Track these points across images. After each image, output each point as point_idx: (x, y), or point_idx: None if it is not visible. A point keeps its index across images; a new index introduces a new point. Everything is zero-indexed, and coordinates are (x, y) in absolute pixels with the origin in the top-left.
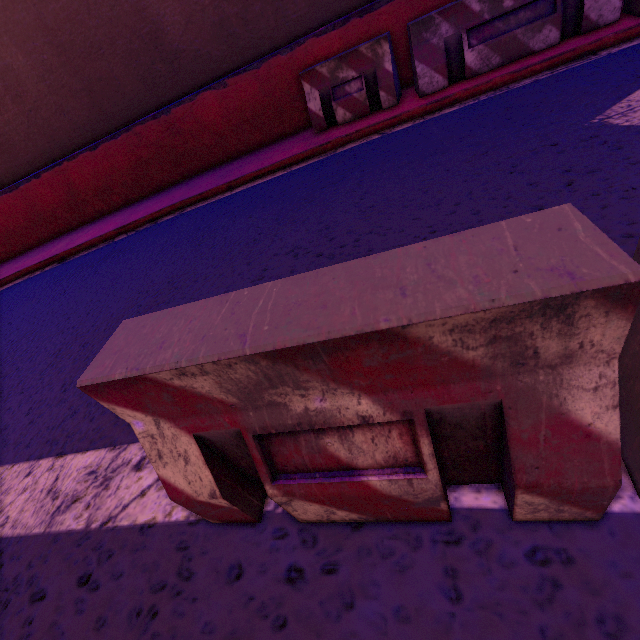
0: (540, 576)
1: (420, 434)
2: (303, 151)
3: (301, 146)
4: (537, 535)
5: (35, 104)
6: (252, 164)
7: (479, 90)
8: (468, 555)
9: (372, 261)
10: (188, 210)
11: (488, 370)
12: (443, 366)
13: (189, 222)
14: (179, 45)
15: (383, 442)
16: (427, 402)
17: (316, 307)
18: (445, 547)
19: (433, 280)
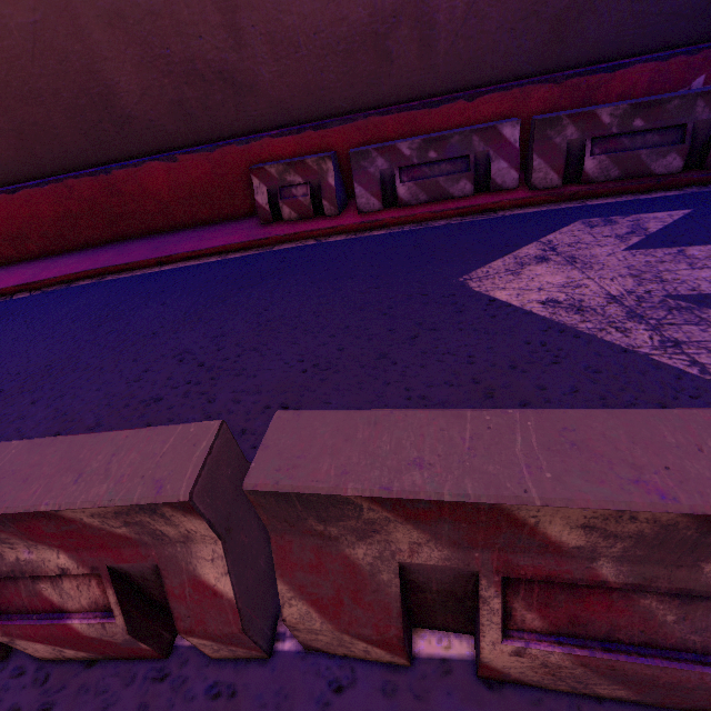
0: (206, 709)
1: (106, 586)
2: (241, 241)
3: (243, 235)
4: (223, 671)
5: None
6: (191, 242)
7: (405, 220)
8: (164, 691)
9: (91, 440)
10: (108, 279)
11: (142, 541)
12: (107, 536)
13: (102, 294)
14: (132, 111)
15: (86, 589)
16: (108, 560)
17: (21, 479)
18: (151, 684)
19: (102, 472)
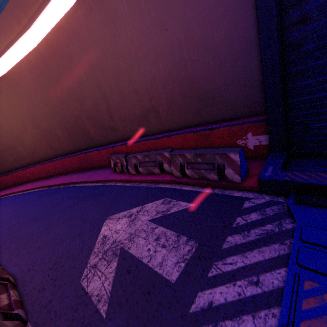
0: None
1: None
2: (101, 180)
3: (105, 176)
4: None
5: (62, 143)
6: (96, 176)
7: (136, 181)
8: None
9: None
10: (75, 185)
11: None
12: None
13: (68, 192)
14: (93, 137)
15: None
16: None
17: None
18: None
19: None
